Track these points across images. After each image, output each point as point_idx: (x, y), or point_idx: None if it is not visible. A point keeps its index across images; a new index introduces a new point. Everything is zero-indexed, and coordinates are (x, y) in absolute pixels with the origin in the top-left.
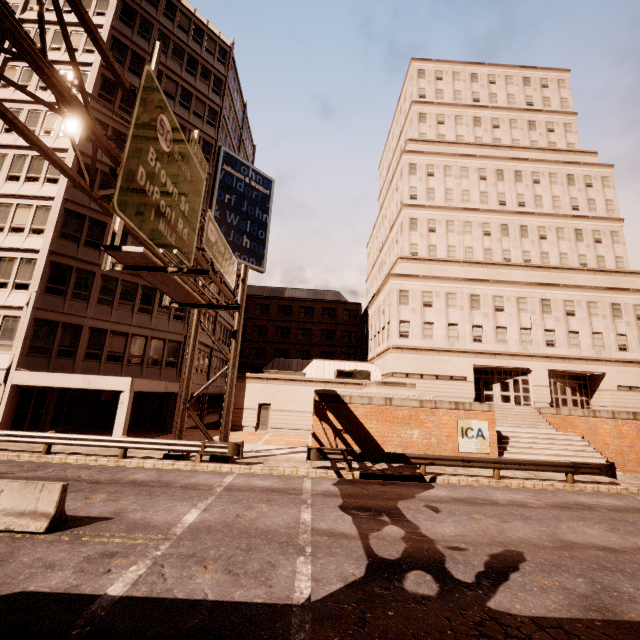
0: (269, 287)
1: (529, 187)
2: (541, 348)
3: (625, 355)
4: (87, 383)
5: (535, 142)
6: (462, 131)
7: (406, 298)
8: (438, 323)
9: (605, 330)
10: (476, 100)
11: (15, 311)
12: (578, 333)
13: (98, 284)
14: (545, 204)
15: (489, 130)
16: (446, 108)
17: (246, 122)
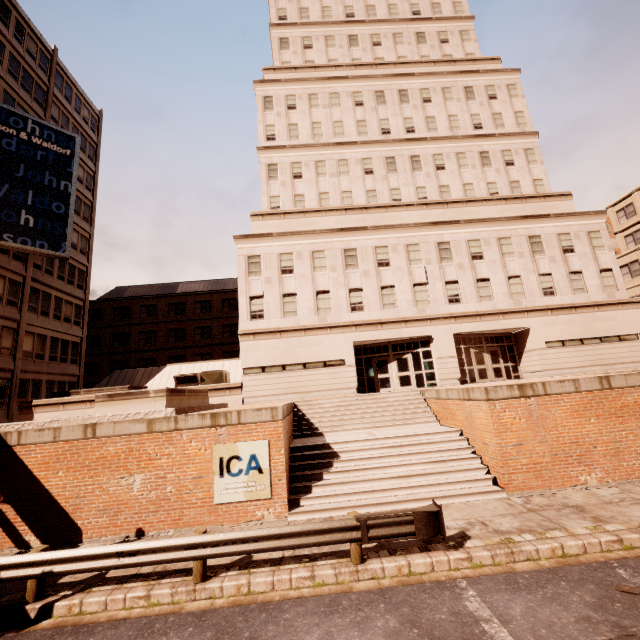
0: (160, 284)
1: (418, 108)
2: (442, 307)
3: (552, 300)
4: None
5: (426, 57)
6: (335, 54)
7: (257, 266)
8: (303, 293)
9: (524, 272)
10: (350, 15)
11: None
12: (489, 280)
13: None
14: (440, 126)
15: (369, 49)
16: (313, 28)
17: (65, 76)
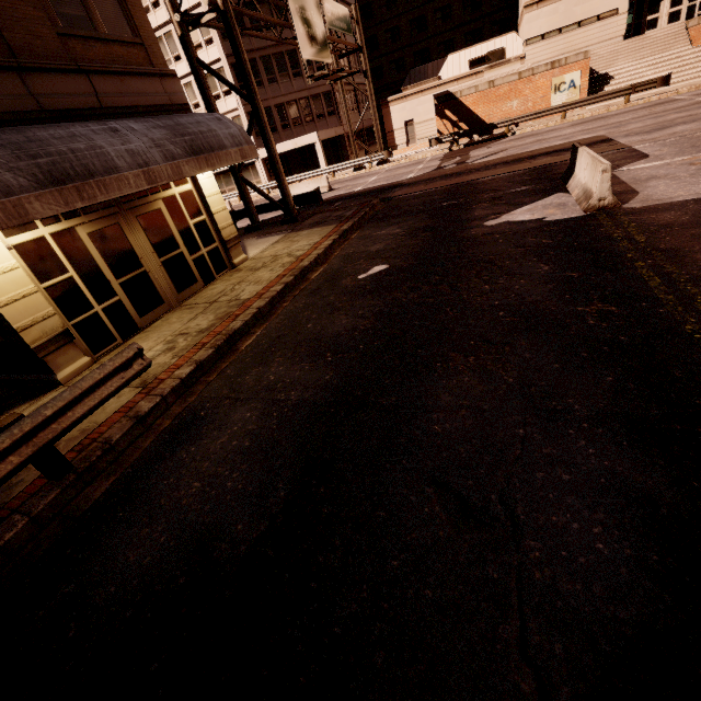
0: None
1: None
2: None
3: None
4: (295, 145)
5: None
6: None
7: None
8: None
9: None
10: None
11: (235, 113)
12: None
13: (261, 68)
14: None
15: None
16: None
17: None
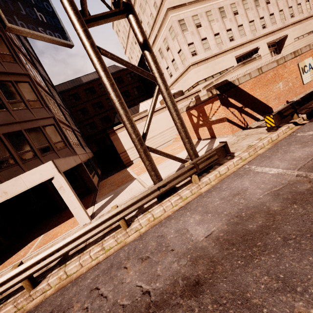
0: (68, 81)
1: None
2: (261, 31)
3: (294, 19)
4: (2, 194)
5: None
6: None
7: (184, 25)
8: (209, 37)
9: (284, 7)
10: None
11: None
12: (273, 14)
13: None
14: None
15: None
16: None
17: None
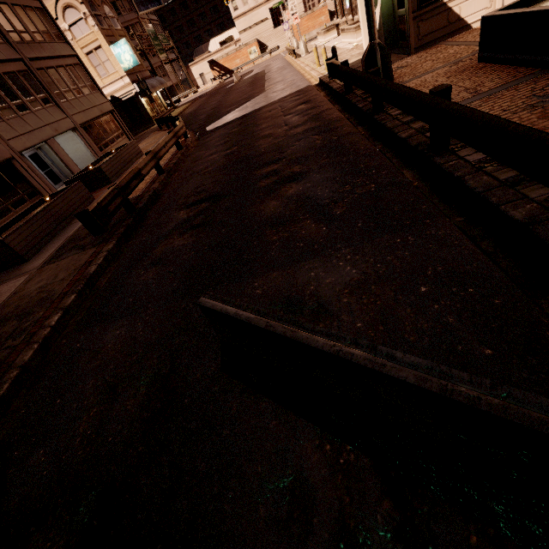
0: None
1: None
2: None
3: None
4: None
5: None
6: None
7: None
8: None
9: None
10: None
11: None
12: None
13: None
14: None
15: None
16: None
17: None
